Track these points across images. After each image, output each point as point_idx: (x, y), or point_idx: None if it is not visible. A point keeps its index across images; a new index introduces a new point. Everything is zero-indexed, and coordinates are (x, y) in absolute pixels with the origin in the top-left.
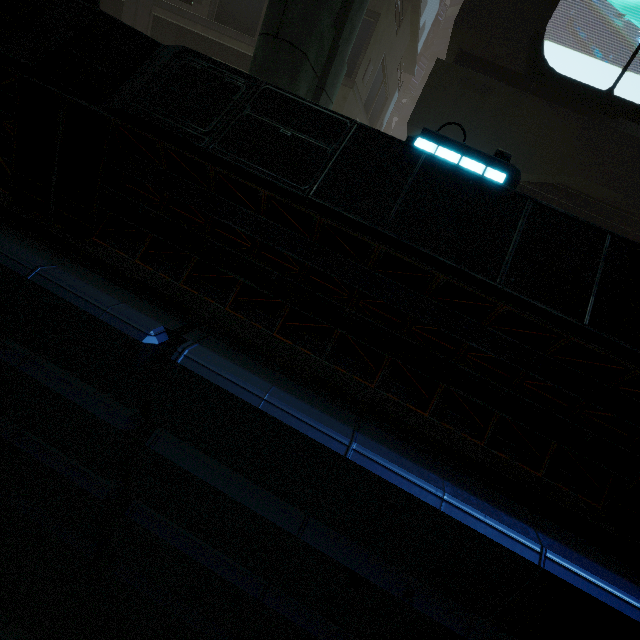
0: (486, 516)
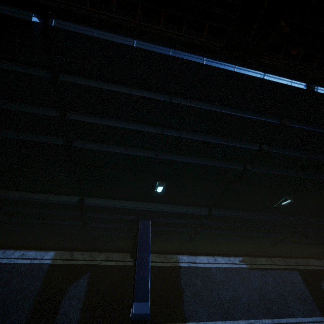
0: (185, 53)
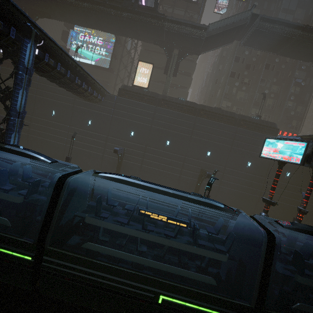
0: None
